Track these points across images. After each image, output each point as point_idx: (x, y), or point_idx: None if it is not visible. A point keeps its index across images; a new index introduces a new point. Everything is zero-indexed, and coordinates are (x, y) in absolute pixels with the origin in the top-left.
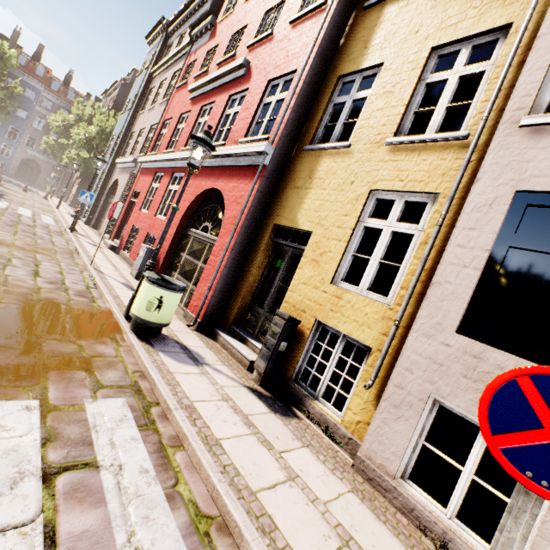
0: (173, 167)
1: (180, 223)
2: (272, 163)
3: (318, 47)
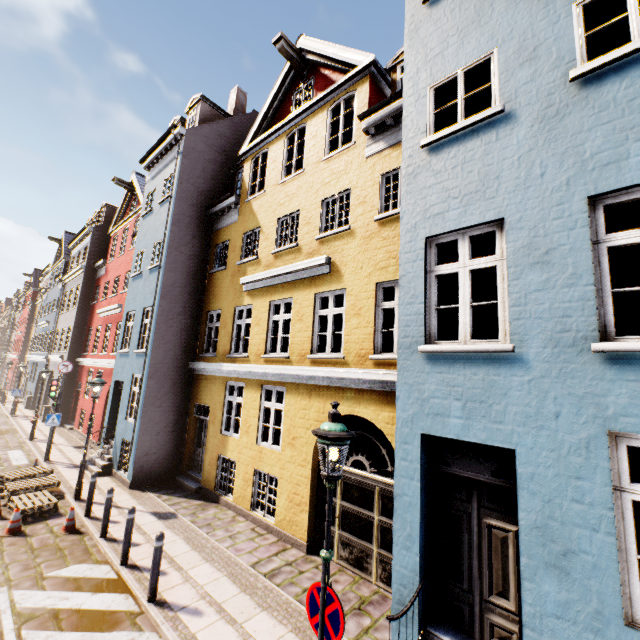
0: (14, 358)
1: (14, 373)
2: (21, 357)
3: (25, 334)
